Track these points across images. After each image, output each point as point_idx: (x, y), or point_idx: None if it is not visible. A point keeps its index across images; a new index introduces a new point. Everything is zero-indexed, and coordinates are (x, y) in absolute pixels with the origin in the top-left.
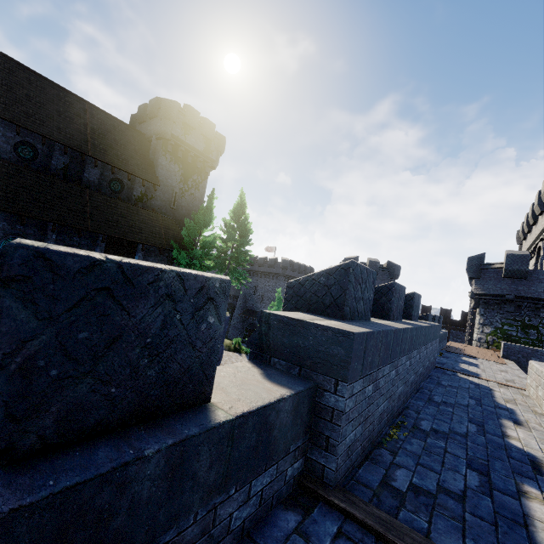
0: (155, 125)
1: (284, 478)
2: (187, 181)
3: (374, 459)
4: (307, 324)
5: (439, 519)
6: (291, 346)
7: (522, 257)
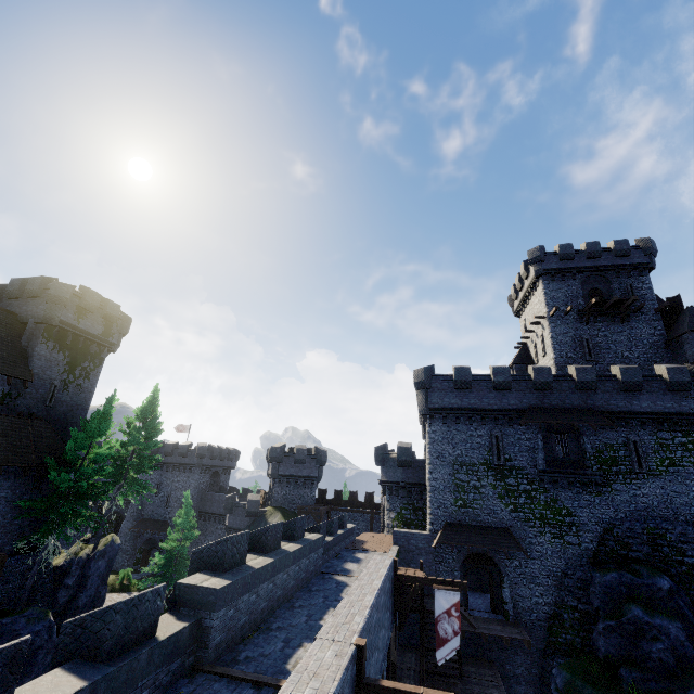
0: (37, 307)
1: (184, 666)
2: (74, 370)
3: (234, 651)
4: (199, 586)
5: (252, 665)
6: (191, 599)
7: (407, 449)
